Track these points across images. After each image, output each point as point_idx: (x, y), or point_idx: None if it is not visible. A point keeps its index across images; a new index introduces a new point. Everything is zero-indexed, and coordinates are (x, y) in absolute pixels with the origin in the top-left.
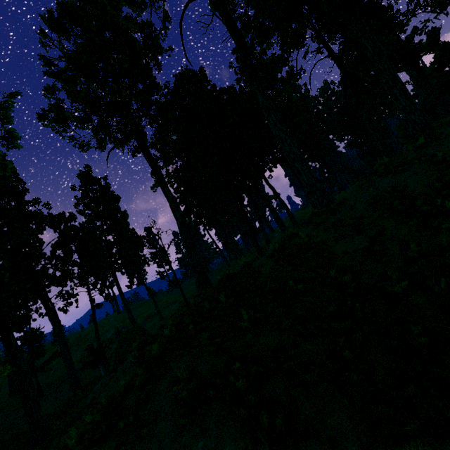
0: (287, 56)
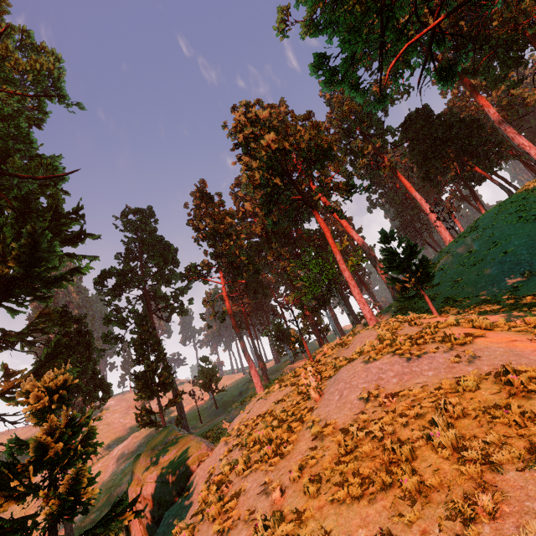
0: (506, 73)
